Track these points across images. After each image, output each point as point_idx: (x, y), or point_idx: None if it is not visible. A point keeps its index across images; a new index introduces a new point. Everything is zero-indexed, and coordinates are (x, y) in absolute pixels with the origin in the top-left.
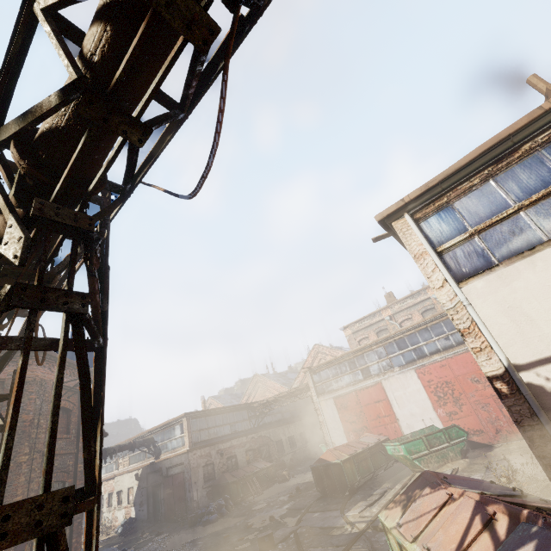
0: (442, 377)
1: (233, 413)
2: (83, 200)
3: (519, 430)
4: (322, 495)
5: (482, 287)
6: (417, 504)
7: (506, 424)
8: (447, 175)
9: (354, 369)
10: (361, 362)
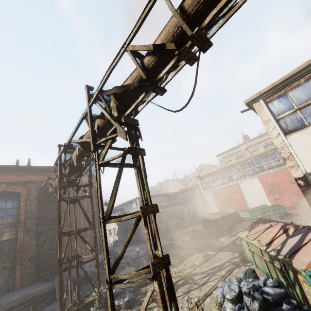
0: (273, 181)
1: (159, 198)
2: (135, 114)
3: (306, 200)
4: (206, 233)
5: (297, 137)
6: (255, 229)
7: (307, 204)
8: (286, 78)
9: (223, 177)
10: (227, 173)
